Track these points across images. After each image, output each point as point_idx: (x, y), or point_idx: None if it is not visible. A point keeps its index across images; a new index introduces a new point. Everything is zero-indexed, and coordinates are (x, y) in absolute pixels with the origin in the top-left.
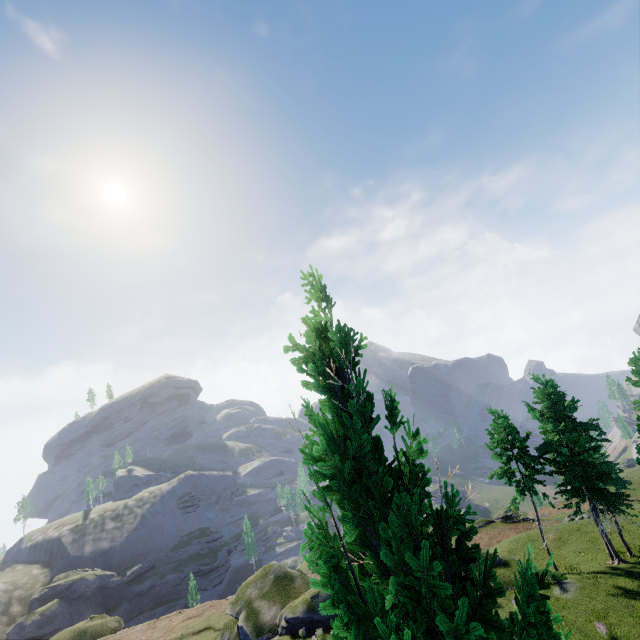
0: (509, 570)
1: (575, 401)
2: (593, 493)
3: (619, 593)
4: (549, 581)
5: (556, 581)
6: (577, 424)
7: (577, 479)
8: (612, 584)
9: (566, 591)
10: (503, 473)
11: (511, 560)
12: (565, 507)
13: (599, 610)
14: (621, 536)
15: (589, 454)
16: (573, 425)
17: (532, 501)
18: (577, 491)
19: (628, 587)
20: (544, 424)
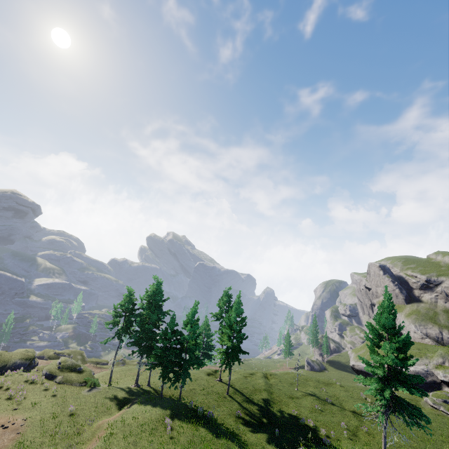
0: (77, 375)
1: (162, 297)
2: (143, 347)
3: (110, 398)
4: (91, 385)
5: (94, 386)
6: (158, 309)
7: (136, 336)
8: (115, 393)
9: (90, 391)
10: (113, 323)
11: (87, 371)
12: (132, 351)
13: (88, 402)
14: (150, 374)
15: (151, 326)
16: (157, 309)
17: (119, 343)
18: (138, 344)
19: (119, 396)
20: (143, 303)
